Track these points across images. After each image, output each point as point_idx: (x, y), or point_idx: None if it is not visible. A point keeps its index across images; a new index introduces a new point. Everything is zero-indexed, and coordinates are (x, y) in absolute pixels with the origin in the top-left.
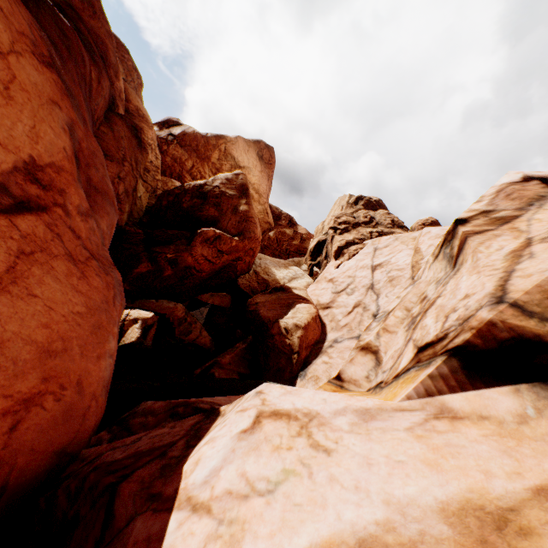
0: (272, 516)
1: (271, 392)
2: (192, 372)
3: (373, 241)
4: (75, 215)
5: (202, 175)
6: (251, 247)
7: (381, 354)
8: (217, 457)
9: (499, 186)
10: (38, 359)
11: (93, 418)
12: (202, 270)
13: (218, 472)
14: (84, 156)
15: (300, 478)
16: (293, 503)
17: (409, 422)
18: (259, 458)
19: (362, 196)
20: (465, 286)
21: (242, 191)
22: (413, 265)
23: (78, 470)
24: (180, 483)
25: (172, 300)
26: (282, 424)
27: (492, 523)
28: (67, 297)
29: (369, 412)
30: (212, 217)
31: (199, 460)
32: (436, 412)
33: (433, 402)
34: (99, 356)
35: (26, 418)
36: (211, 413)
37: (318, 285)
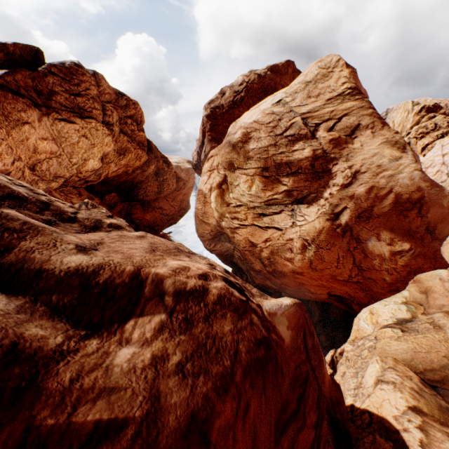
0: None
1: None
2: None
3: (439, 141)
4: None
5: None
6: None
7: None
8: None
9: None
10: None
11: None
12: None
13: None
14: None
15: None
16: None
17: None
18: None
19: (423, 106)
20: None
21: None
22: None
23: None
24: None
25: None
26: None
27: None
28: None
29: None
30: None
31: None
32: None
33: None
34: None
35: None
36: None
37: None
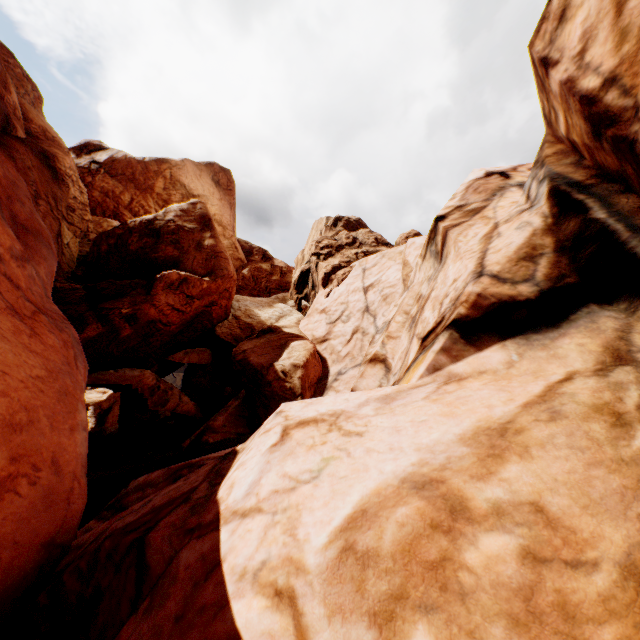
0: (323, 492)
1: (291, 409)
2: (179, 446)
3: (360, 262)
4: (9, 259)
5: (146, 211)
6: (226, 287)
7: (389, 360)
8: (252, 474)
9: (467, 183)
10: (1, 435)
11: (80, 501)
12: (170, 322)
13: (259, 482)
14: (2, 187)
15: (340, 459)
16: (339, 478)
17: (425, 393)
18: (296, 459)
19: (340, 217)
20: (452, 273)
21: (204, 223)
22: (404, 279)
23: (80, 554)
24: (219, 507)
25: (136, 367)
26: (311, 428)
27: (497, 434)
28: (21, 359)
29: (389, 396)
30: (172, 258)
31: (233, 484)
32: (445, 380)
33: (442, 373)
34: (72, 428)
35: (0, 507)
36: (228, 454)
37: (311, 319)
